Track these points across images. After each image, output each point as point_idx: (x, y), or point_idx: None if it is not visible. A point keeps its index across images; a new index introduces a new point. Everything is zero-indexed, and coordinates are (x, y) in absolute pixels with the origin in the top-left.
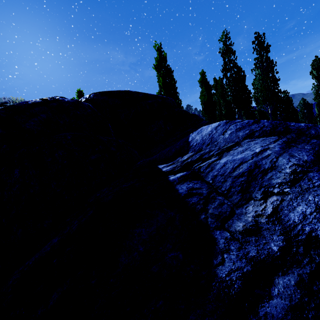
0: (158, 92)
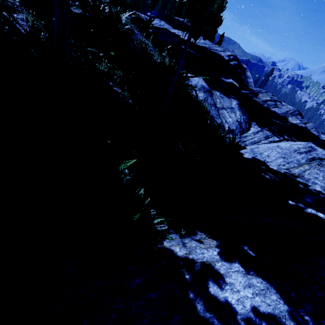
0: None
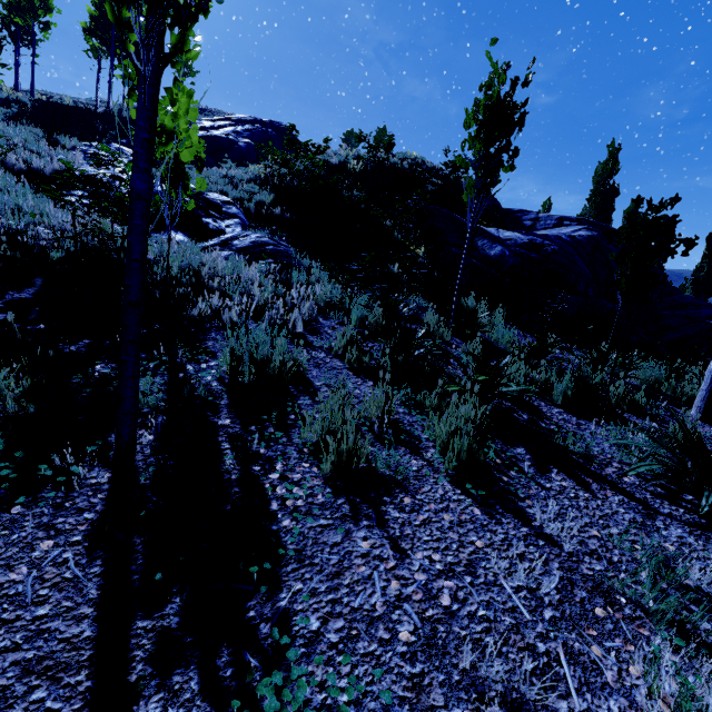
0: (581, 215)
